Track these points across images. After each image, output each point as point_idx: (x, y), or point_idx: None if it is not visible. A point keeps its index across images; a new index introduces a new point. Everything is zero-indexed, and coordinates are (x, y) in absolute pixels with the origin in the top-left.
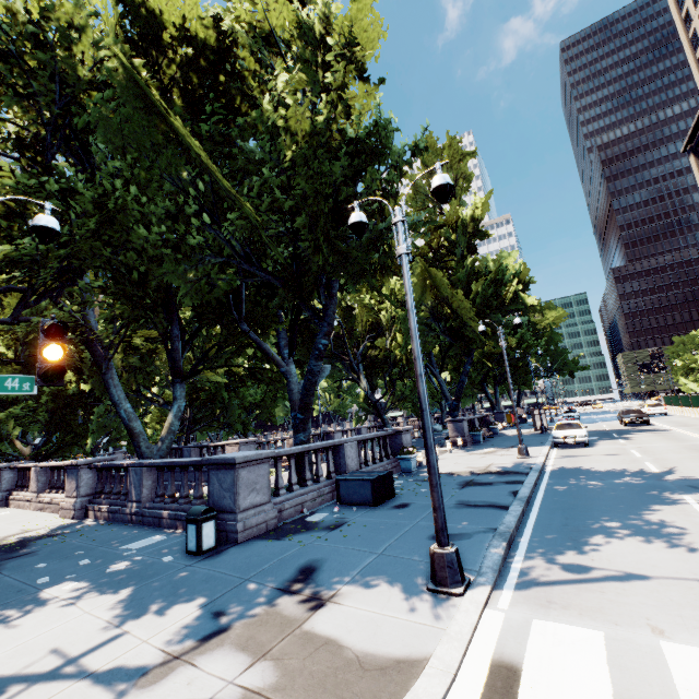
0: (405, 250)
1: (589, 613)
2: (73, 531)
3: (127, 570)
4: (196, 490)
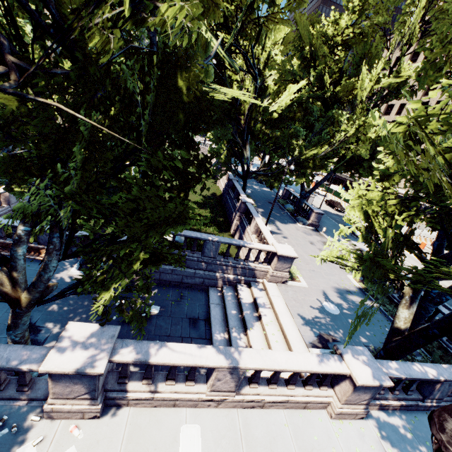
0: None
1: None
2: (426, 447)
3: None
4: None
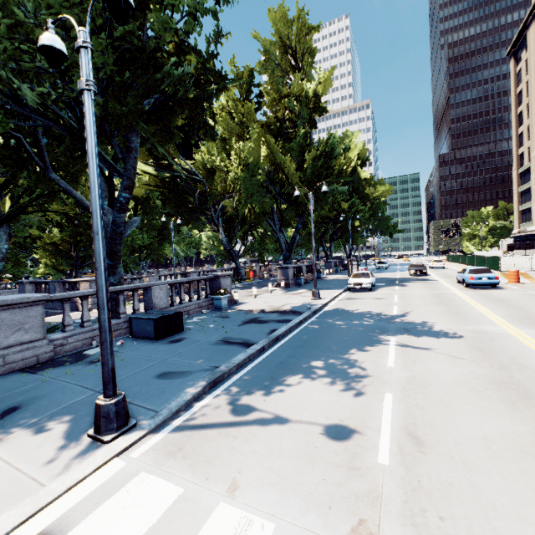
0: (84, 85)
1: (199, 464)
2: None
3: None
4: None
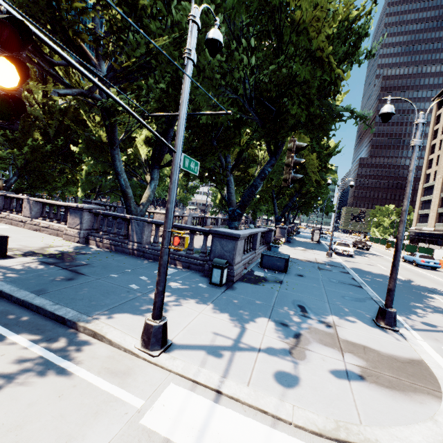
0: (421, 144)
1: None
2: (94, 253)
3: (185, 289)
4: (190, 245)
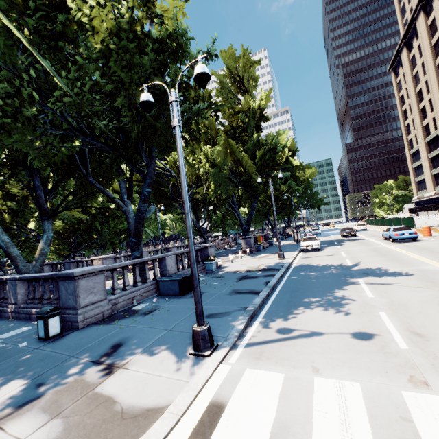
0: (177, 123)
1: (281, 361)
2: None
3: None
4: (54, 294)
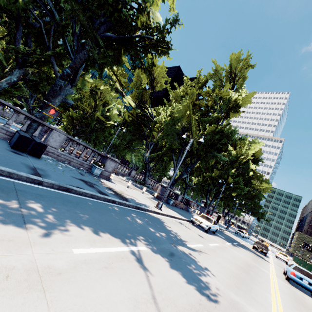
0: None
1: None
2: None
3: None
4: None
